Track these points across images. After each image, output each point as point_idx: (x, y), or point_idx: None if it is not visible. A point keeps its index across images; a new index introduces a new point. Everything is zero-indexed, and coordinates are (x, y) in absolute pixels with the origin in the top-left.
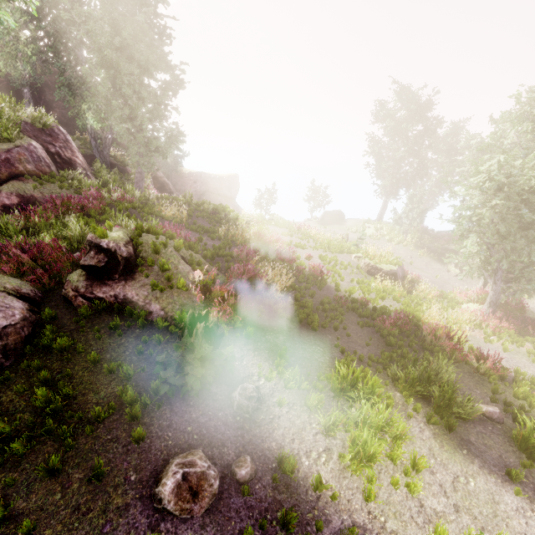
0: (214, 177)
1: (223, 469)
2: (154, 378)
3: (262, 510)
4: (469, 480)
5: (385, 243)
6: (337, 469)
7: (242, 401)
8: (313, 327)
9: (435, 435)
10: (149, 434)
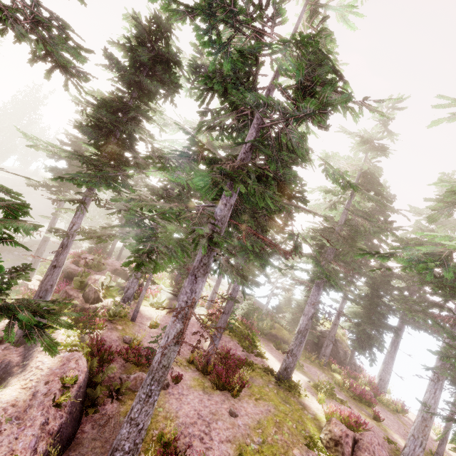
0: None
1: None
2: None
3: None
4: None
5: None
6: None
7: None
8: None
9: None
10: None
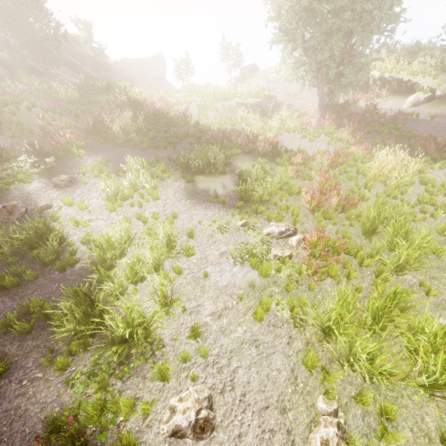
0: (138, 61)
1: (35, 207)
2: (11, 180)
3: (48, 217)
4: (188, 200)
5: (282, 84)
6: (104, 204)
7: (56, 182)
8: (143, 147)
9: (186, 187)
10: (0, 200)
